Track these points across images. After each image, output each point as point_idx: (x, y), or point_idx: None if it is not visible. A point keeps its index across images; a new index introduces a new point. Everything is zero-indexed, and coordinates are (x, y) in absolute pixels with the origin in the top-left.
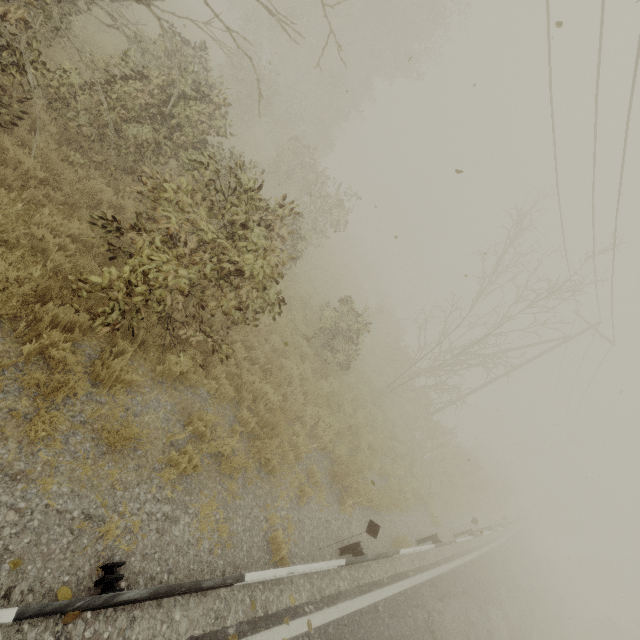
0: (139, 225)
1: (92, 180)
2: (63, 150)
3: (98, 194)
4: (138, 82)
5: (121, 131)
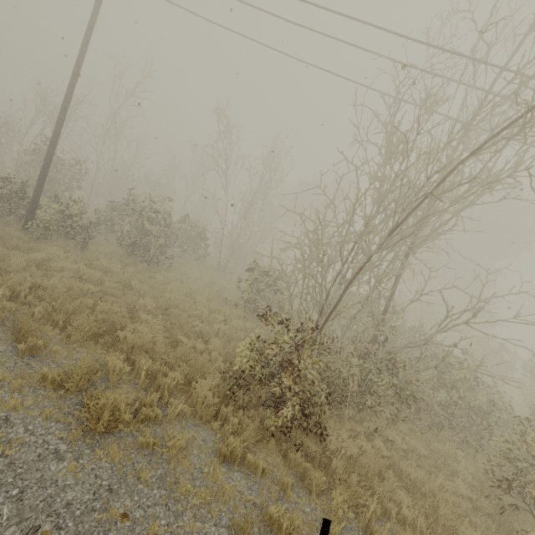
0: (528, 482)
1: (431, 442)
2: (405, 426)
3: (444, 453)
4: (429, 371)
5: (424, 400)
